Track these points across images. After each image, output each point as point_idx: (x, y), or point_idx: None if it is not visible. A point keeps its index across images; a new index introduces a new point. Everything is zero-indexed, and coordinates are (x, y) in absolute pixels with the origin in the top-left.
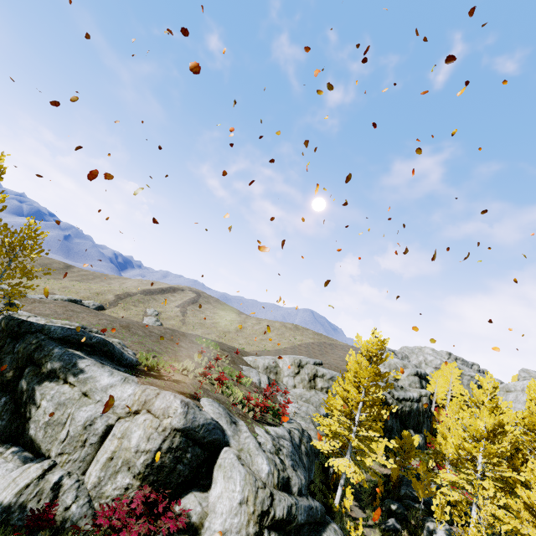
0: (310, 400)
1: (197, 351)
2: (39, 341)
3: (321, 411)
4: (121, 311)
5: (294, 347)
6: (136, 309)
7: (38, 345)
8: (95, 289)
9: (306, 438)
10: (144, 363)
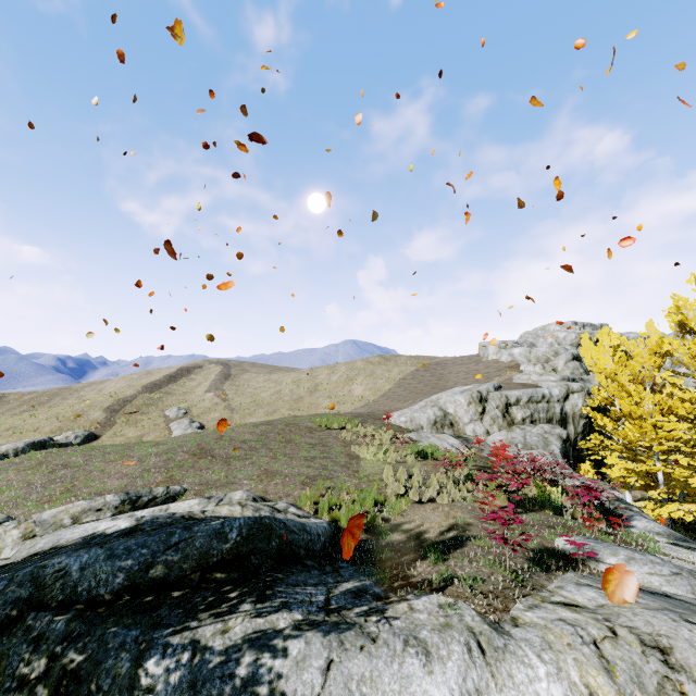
0: (529, 444)
1: (337, 441)
2: (54, 654)
3: (556, 453)
4: (128, 430)
5: (400, 385)
6: (149, 417)
7: (57, 679)
8: (64, 413)
9: (640, 509)
10: (345, 520)
